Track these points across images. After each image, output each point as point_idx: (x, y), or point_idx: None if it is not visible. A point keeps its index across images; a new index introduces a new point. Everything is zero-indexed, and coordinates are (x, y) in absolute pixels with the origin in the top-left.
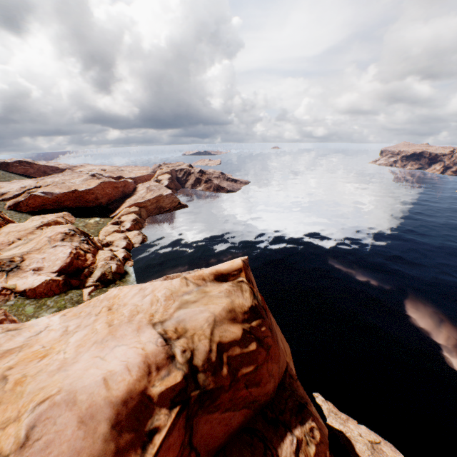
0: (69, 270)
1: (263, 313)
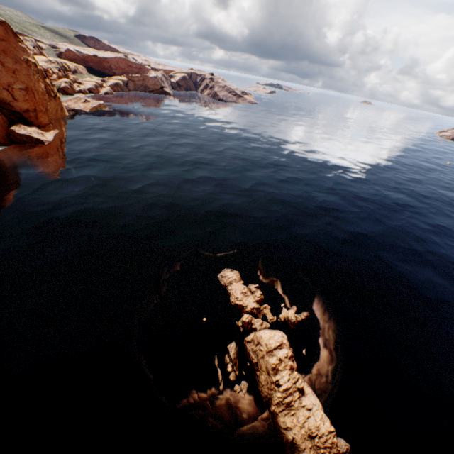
0: None
1: None
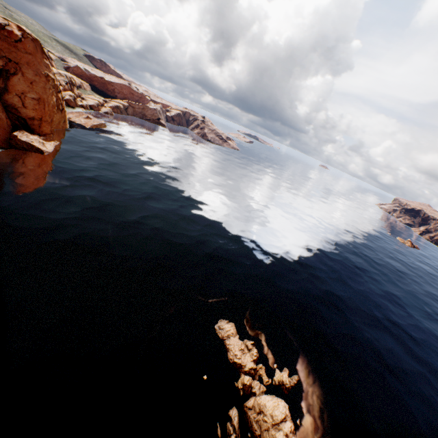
0: None
1: (1, 27)
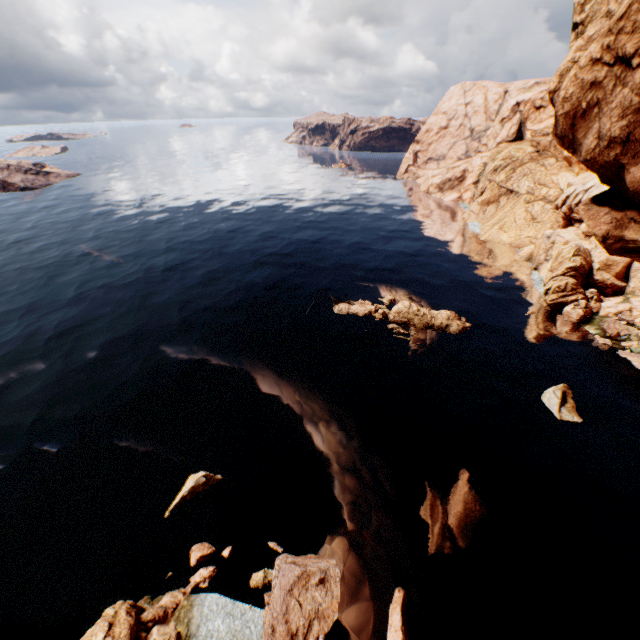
0: None
1: None
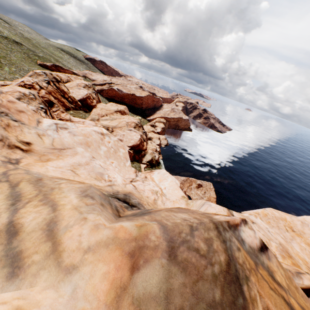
0: (135, 149)
1: None
